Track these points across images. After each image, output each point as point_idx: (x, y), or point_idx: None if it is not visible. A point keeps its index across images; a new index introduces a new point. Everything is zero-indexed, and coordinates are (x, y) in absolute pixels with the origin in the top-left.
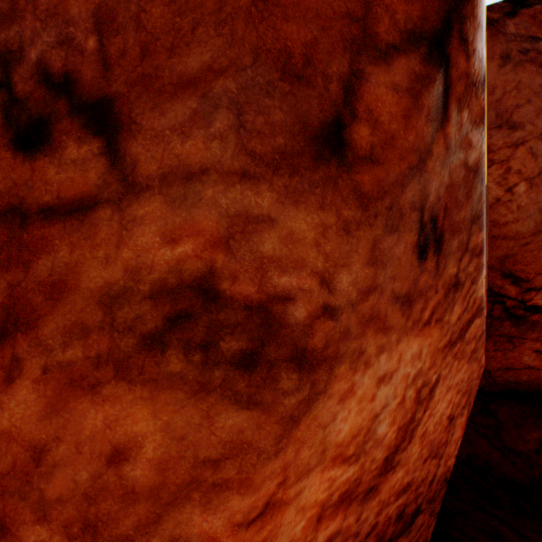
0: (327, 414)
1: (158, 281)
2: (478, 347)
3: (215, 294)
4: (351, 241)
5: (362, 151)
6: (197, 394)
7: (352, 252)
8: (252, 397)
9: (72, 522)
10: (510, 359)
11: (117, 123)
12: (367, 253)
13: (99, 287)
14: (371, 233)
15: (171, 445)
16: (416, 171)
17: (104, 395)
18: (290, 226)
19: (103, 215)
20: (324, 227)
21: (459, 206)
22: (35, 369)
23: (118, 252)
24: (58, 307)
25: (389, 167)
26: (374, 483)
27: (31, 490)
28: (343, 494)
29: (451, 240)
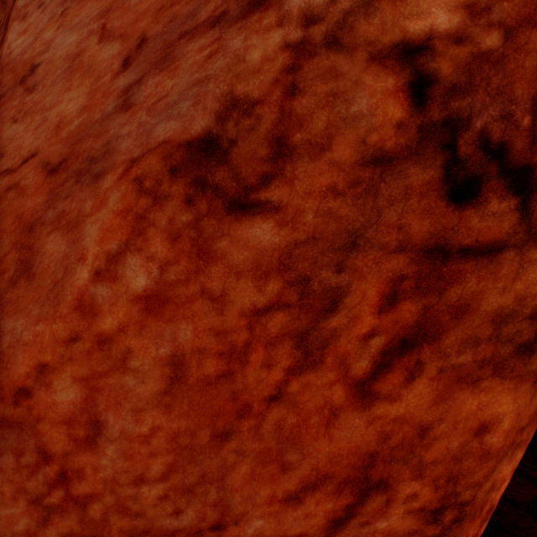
0: None
1: (536, 306)
2: None
3: None
4: None
5: None
6: (533, 384)
7: None
8: None
9: (439, 476)
10: None
11: (532, 186)
12: None
13: (493, 310)
14: None
15: (514, 419)
16: None
17: (480, 388)
18: None
19: (507, 256)
20: None
21: None
22: (431, 370)
23: (512, 284)
24: (458, 324)
25: None
26: None
27: (412, 457)
28: None
29: None
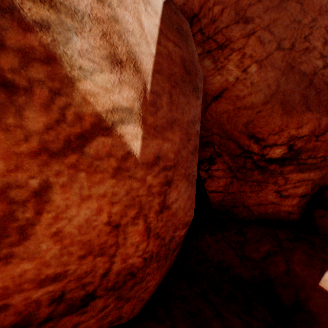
0: None
1: None
2: (129, 167)
3: None
4: None
5: None
6: None
7: None
8: None
9: None
10: (260, 198)
11: None
12: None
13: None
14: None
15: None
16: None
17: None
18: None
19: None
20: None
21: None
22: None
23: None
24: None
25: None
26: None
27: None
28: None
29: None
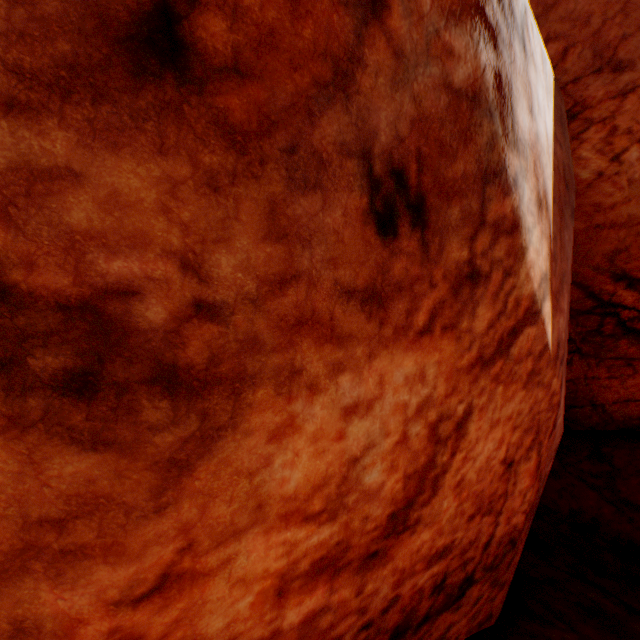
0: (250, 457)
1: None
2: (540, 368)
3: (3, 289)
4: (225, 204)
5: (220, 58)
6: (7, 431)
7: (231, 220)
8: (100, 435)
9: None
10: (630, 388)
11: None
12: (262, 222)
13: None
14: (260, 189)
15: None
16: (335, 91)
17: None
18: (112, 183)
19: None
20: (173, 183)
21: (450, 154)
22: None
23: None
24: None
25: (274, 82)
26: (379, 548)
27: None
28: (320, 562)
29: (446, 208)
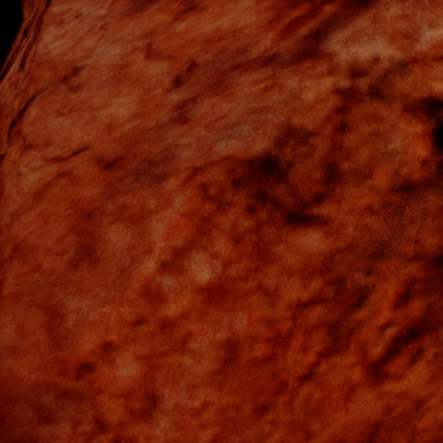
0: None
1: None
2: None
3: None
4: None
5: None
6: None
7: None
8: None
9: (426, 441)
10: None
11: None
12: None
13: None
14: None
15: None
16: None
17: None
18: None
19: None
20: None
21: None
22: (429, 355)
23: None
24: None
25: None
26: None
27: (408, 426)
28: None
29: None
